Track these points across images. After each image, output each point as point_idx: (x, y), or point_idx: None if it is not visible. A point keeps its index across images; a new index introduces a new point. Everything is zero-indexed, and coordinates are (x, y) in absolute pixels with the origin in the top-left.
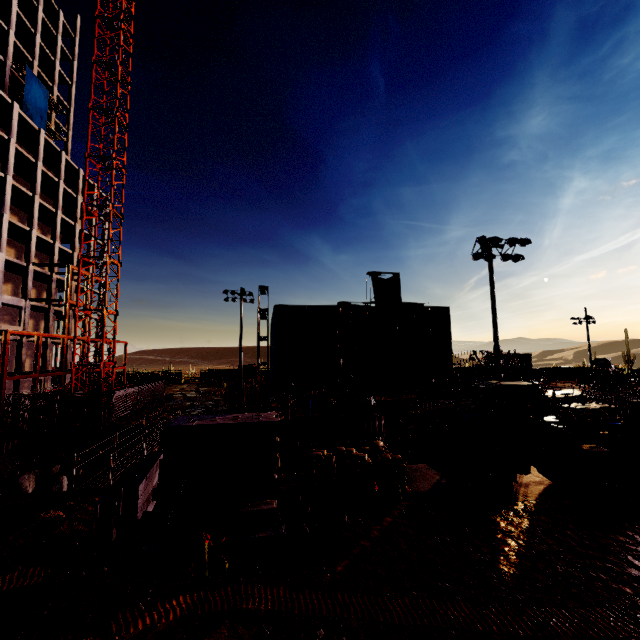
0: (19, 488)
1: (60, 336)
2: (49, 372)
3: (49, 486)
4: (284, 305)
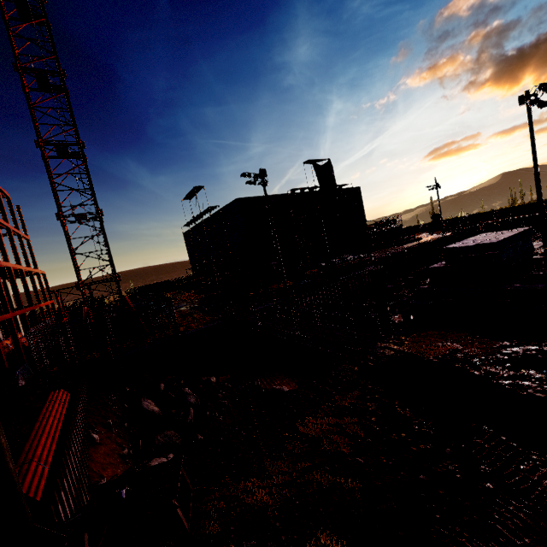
0: (153, 415)
1: (6, 264)
2: (2, 314)
3: (185, 400)
4: (245, 197)
